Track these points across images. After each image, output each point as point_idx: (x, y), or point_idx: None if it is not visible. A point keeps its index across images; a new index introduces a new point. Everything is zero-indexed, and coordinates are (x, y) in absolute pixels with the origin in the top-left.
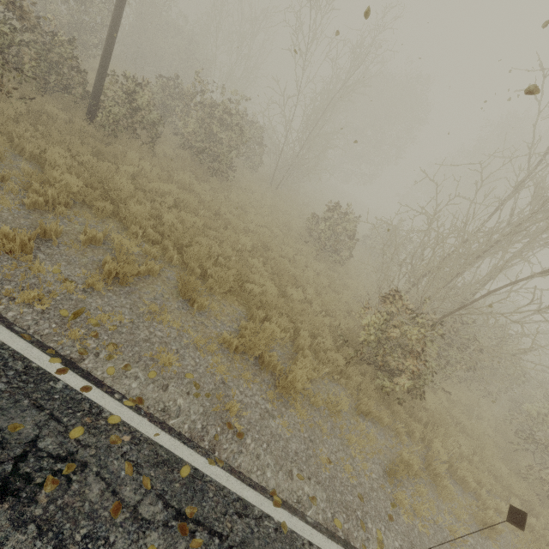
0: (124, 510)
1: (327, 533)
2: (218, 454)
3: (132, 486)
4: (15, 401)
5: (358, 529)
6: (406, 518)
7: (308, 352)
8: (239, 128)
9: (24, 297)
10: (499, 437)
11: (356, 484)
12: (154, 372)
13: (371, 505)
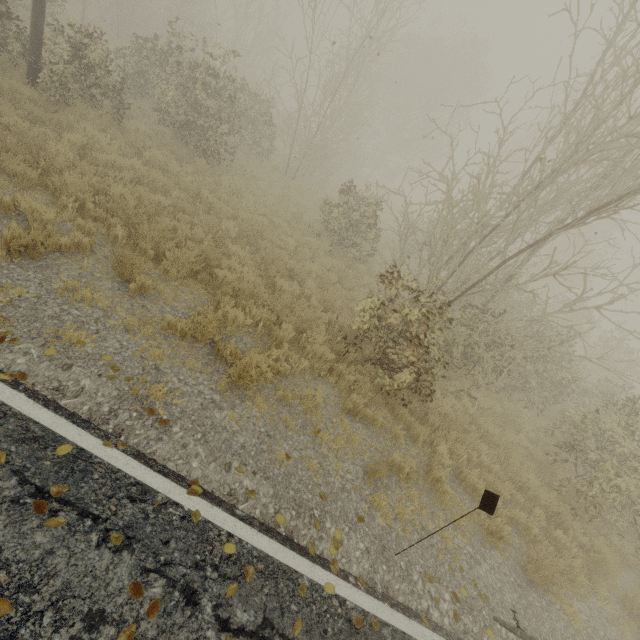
0: None
1: (260, 527)
2: (125, 438)
3: None
4: None
5: (309, 528)
6: (381, 521)
7: (285, 344)
8: (229, 94)
9: None
10: (538, 449)
11: (321, 483)
12: (55, 350)
13: (337, 505)
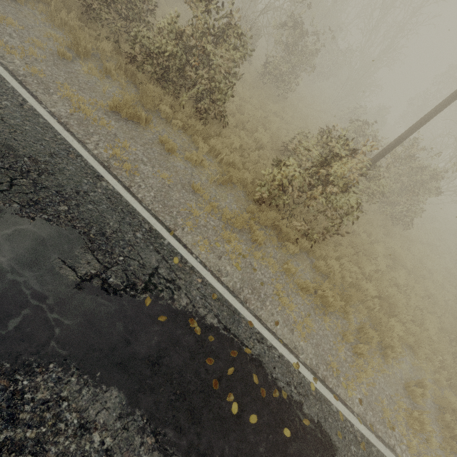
0: None
1: None
2: None
3: None
4: None
5: None
6: None
7: None
8: (437, 189)
9: None
10: None
11: None
12: None
13: None
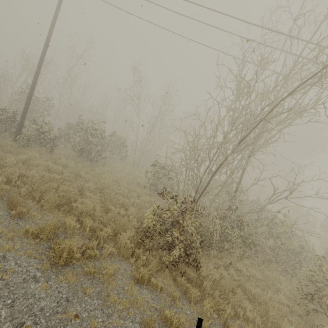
0: None
1: None
2: None
3: None
4: None
5: None
6: None
7: (101, 238)
8: (101, 135)
9: None
10: (296, 305)
11: None
12: None
13: None
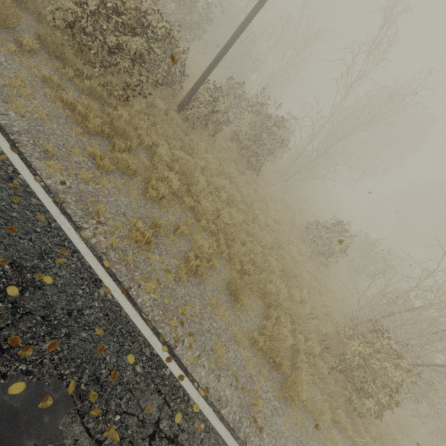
0: None
1: None
2: (248, 445)
3: None
4: (147, 385)
5: None
6: None
7: (304, 357)
8: (281, 138)
9: (148, 287)
10: None
11: None
12: (213, 363)
13: None
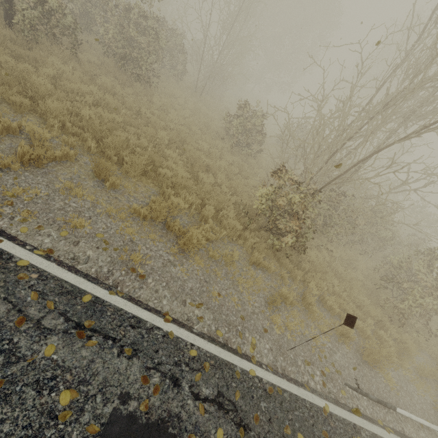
0: (28, 322)
1: (208, 339)
2: (120, 288)
3: (37, 307)
4: None
5: (236, 337)
6: (278, 331)
7: (210, 220)
8: (155, 31)
9: None
10: (369, 281)
11: (240, 309)
12: (66, 232)
13: (251, 323)
